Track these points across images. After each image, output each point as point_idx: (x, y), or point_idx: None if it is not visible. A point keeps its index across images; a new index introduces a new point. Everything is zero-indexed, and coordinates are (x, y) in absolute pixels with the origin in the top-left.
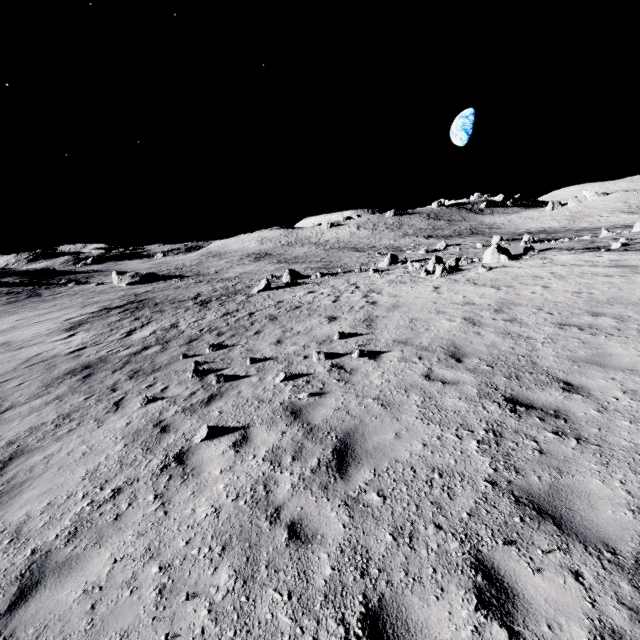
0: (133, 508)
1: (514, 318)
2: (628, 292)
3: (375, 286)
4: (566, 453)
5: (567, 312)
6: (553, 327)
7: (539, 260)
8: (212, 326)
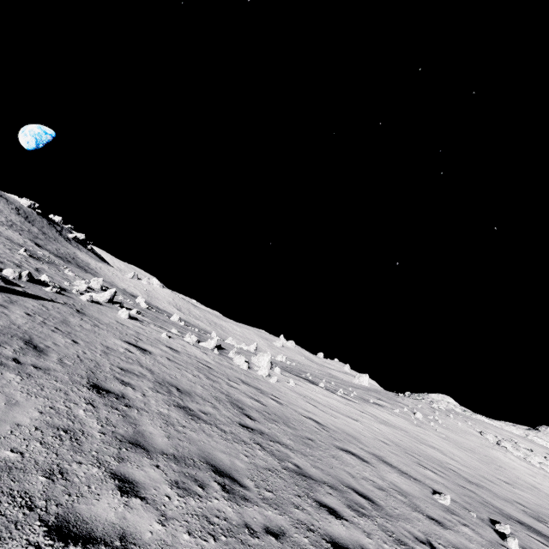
0: None
1: (434, 467)
2: (413, 444)
3: (229, 372)
4: None
5: (434, 462)
6: (458, 479)
7: (304, 383)
8: (222, 469)
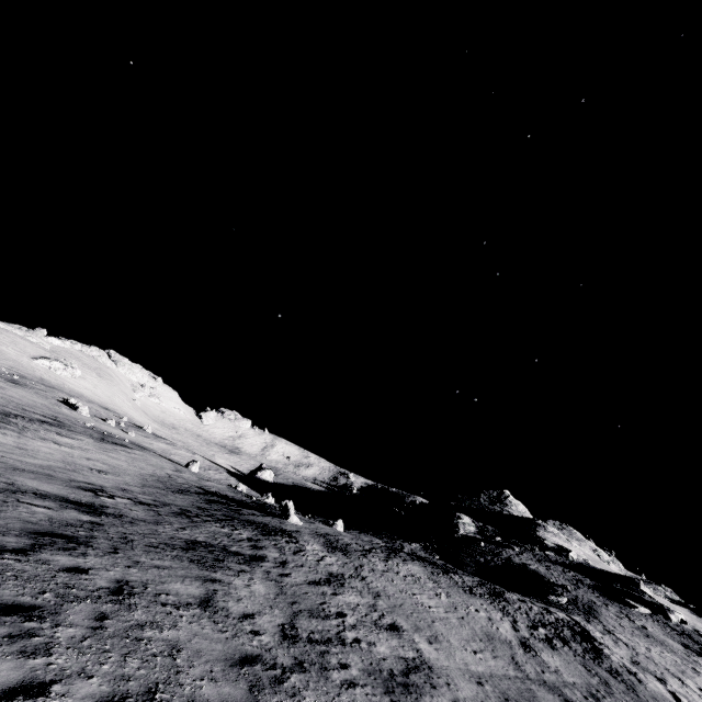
0: (46, 388)
1: None
2: None
3: None
4: (26, 376)
5: None
6: None
7: None
8: None
